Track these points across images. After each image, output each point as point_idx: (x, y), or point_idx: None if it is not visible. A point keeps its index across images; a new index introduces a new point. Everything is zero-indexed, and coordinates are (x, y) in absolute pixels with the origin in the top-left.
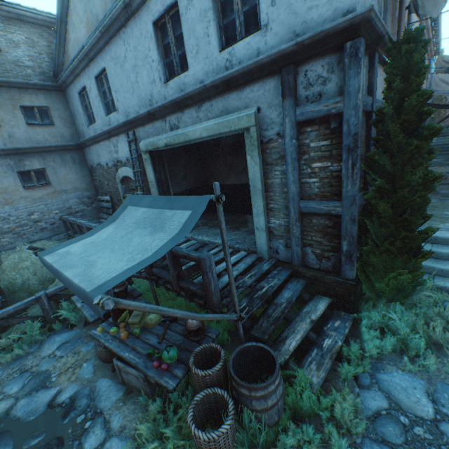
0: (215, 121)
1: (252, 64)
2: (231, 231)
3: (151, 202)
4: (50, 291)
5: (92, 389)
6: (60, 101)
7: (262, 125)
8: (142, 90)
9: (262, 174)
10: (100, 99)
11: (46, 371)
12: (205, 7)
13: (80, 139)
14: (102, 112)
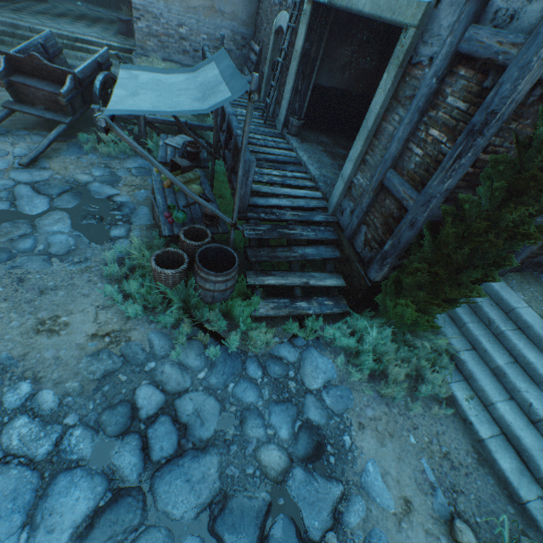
0: None
1: None
2: (336, 169)
3: (225, 67)
4: (148, 117)
5: (135, 208)
6: None
7: (425, 32)
8: None
9: (383, 109)
10: None
11: (120, 177)
12: None
13: None
14: None
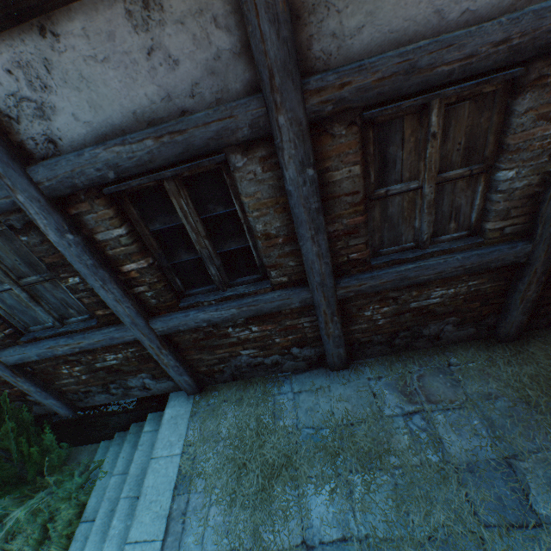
0: None
1: None
2: None
3: None
4: None
5: None
6: None
7: None
8: None
9: None
10: None
11: None
12: None
13: None
14: None
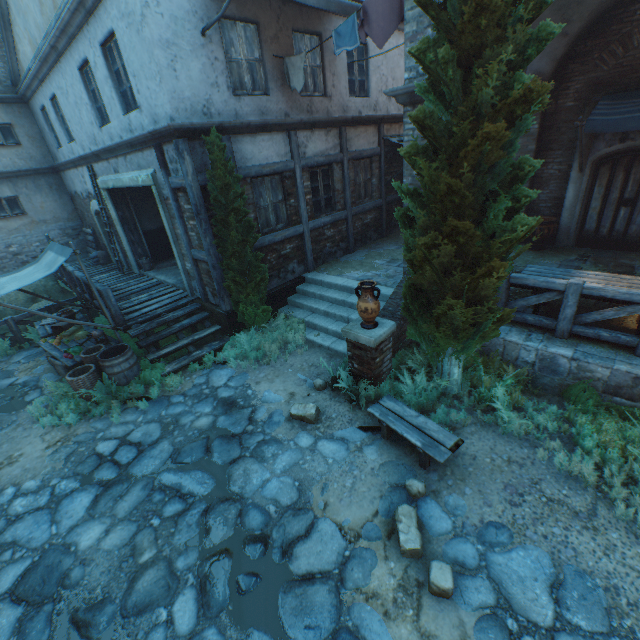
0: (136, 173)
1: (135, 138)
2: None
3: (57, 249)
4: (16, 317)
5: (39, 378)
6: (25, 115)
7: (161, 185)
8: (87, 128)
9: (171, 225)
10: (60, 124)
11: (12, 370)
12: (106, 74)
13: (55, 161)
14: (64, 138)
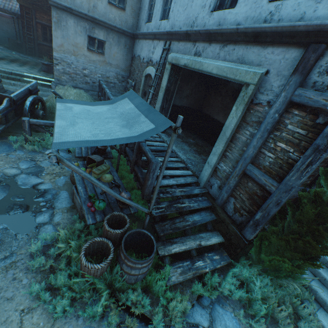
0: (228, 64)
1: (287, 26)
2: (194, 153)
3: (139, 103)
4: None
5: (57, 193)
6: None
7: (260, 87)
8: (193, 10)
9: (235, 126)
10: (162, 4)
11: (43, 167)
12: None
13: (136, 31)
14: (158, 16)
